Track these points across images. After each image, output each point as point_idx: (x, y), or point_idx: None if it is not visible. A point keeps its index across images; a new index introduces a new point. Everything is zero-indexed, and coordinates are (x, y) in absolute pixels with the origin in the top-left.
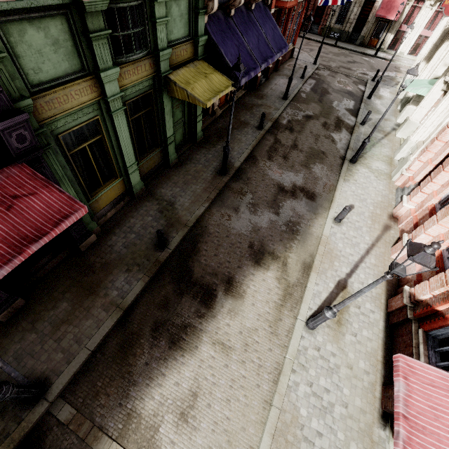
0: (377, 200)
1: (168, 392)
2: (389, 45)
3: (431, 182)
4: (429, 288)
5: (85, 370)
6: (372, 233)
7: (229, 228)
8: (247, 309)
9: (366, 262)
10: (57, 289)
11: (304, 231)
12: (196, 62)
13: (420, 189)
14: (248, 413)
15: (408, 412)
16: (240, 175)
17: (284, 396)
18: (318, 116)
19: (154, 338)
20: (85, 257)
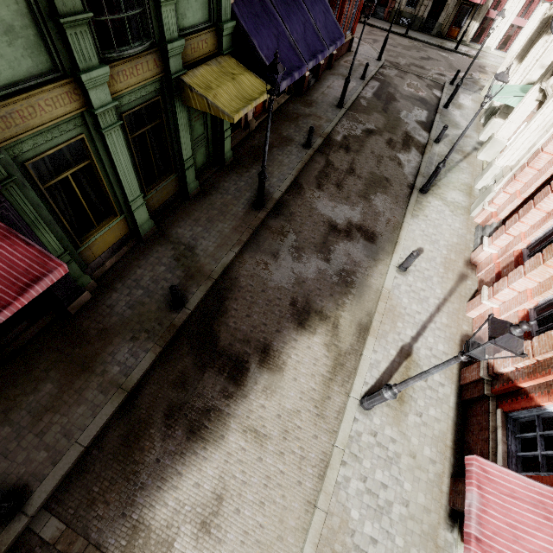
0: (452, 242)
1: (185, 496)
2: (473, 36)
3: (518, 221)
4: (512, 359)
5: (78, 471)
6: (445, 285)
7: (265, 280)
8: (287, 386)
9: (436, 321)
10: (39, 366)
11: (361, 283)
12: (221, 58)
13: (505, 229)
14: (286, 518)
15: (482, 532)
16: (281, 210)
17: (331, 495)
18: (382, 130)
19: (168, 427)
20: (76, 321)
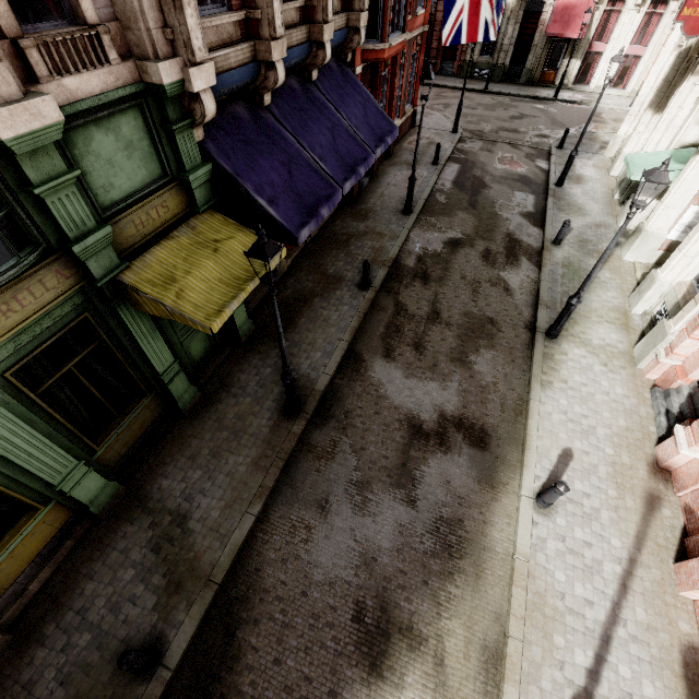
0: (618, 428)
1: None
2: (576, 77)
3: None
4: None
5: None
6: (625, 526)
7: (307, 566)
8: None
9: (626, 620)
10: None
11: (475, 544)
12: (196, 220)
13: None
14: None
15: None
16: (331, 408)
17: None
18: (473, 237)
19: None
20: None
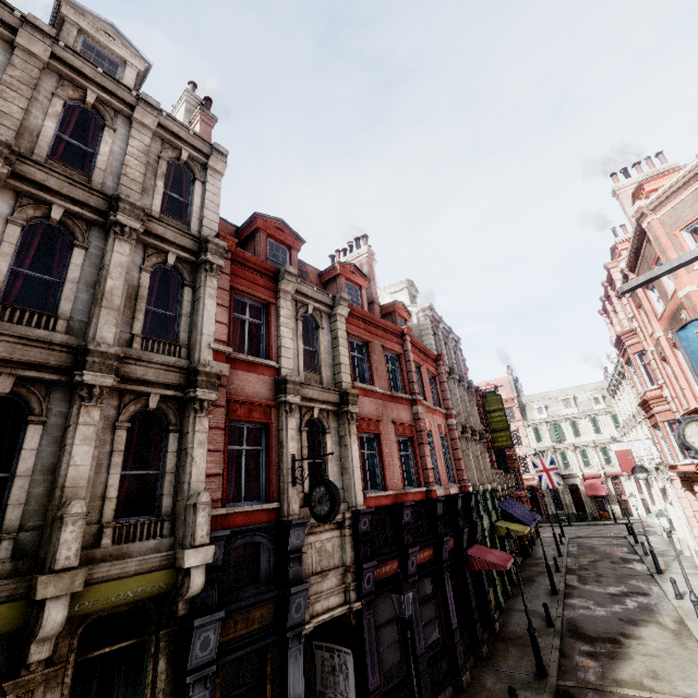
0: None
1: (631, 672)
2: (622, 513)
3: None
4: None
5: (562, 672)
6: None
7: (592, 615)
8: (651, 642)
9: None
10: (501, 647)
11: (658, 609)
12: (500, 521)
13: None
14: None
15: None
16: (571, 594)
17: None
18: (601, 559)
19: (594, 658)
20: (501, 636)
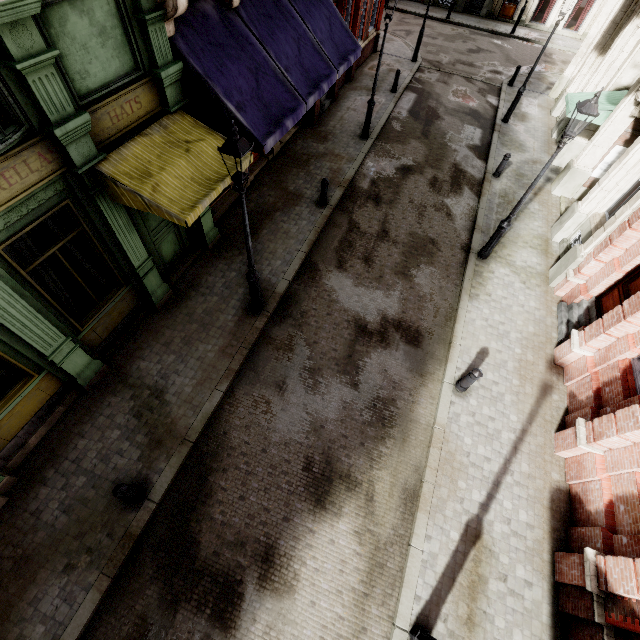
0: (527, 333)
1: None
2: (534, 14)
3: (624, 320)
4: (637, 581)
5: None
6: (522, 406)
7: (267, 431)
8: (301, 618)
9: (514, 471)
10: None
11: (404, 417)
12: (167, 119)
13: (604, 327)
14: None
15: None
16: (289, 308)
17: None
18: (423, 165)
19: None
20: None
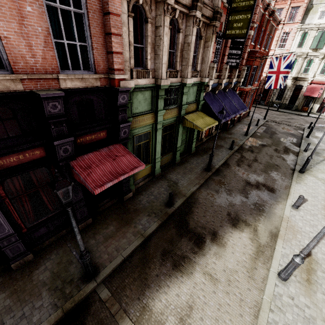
0: None
1: (171, 299)
2: (317, 110)
3: None
4: None
5: (119, 269)
6: None
7: (212, 201)
8: (228, 255)
9: None
10: (109, 218)
11: (269, 211)
12: (197, 112)
13: None
14: None
15: None
16: (219, 173)
17: None
18: (270, 145)
19: (163, 260)
20: (125, 204)
